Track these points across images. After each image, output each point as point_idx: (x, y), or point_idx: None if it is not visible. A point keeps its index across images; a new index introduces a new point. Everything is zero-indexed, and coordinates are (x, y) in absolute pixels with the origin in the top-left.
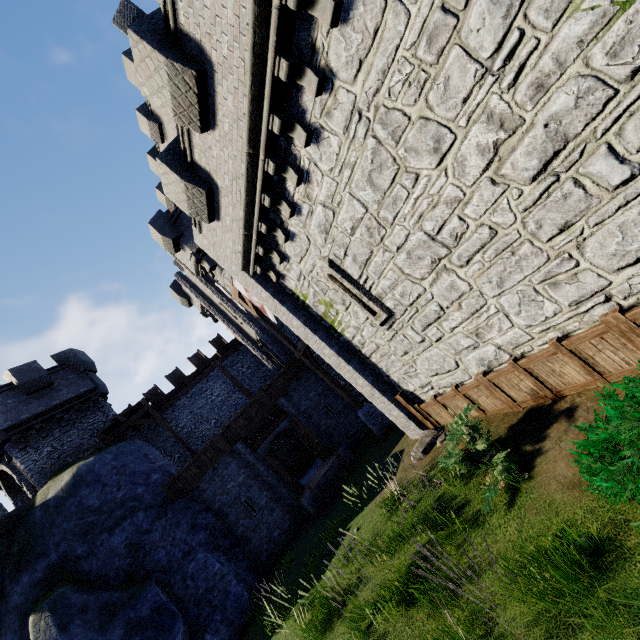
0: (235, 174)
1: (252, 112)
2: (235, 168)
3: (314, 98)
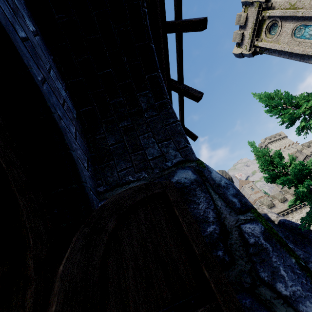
0: (282, 208)
1: (292, 206)
2: (282, 207)
3: (299, 211)
